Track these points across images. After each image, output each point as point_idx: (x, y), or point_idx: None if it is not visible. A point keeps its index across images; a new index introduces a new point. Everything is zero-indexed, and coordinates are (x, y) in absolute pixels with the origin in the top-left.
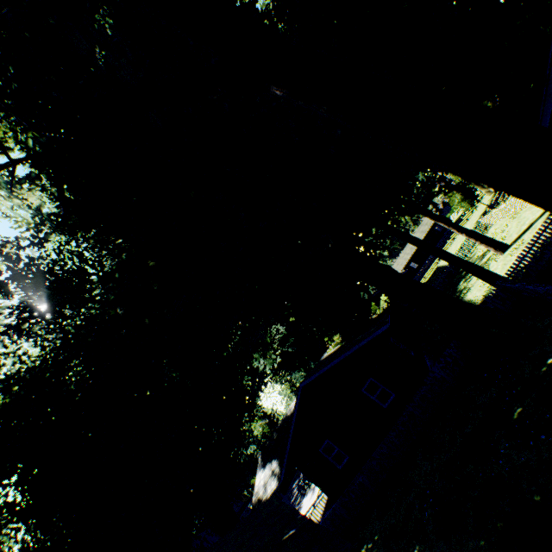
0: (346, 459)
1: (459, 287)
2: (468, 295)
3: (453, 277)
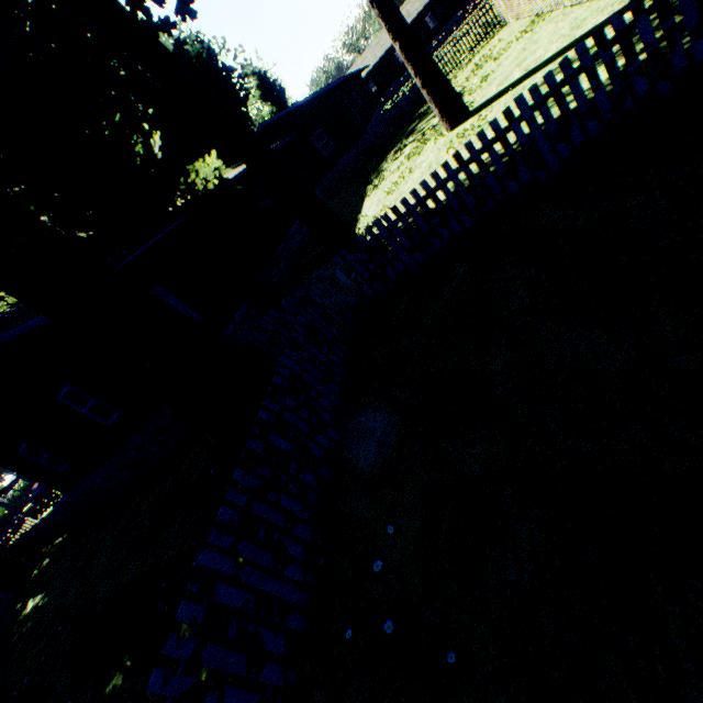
0: (66, 464)
1: (385, 162)
2: (370, 199)
3: (403, 125)
